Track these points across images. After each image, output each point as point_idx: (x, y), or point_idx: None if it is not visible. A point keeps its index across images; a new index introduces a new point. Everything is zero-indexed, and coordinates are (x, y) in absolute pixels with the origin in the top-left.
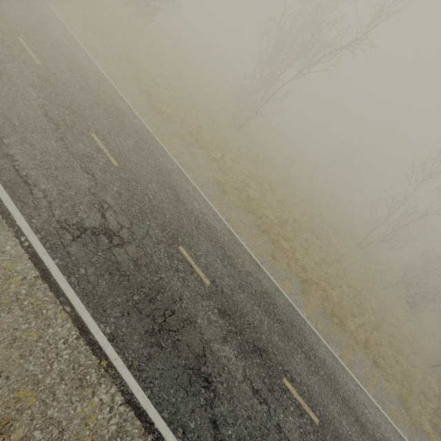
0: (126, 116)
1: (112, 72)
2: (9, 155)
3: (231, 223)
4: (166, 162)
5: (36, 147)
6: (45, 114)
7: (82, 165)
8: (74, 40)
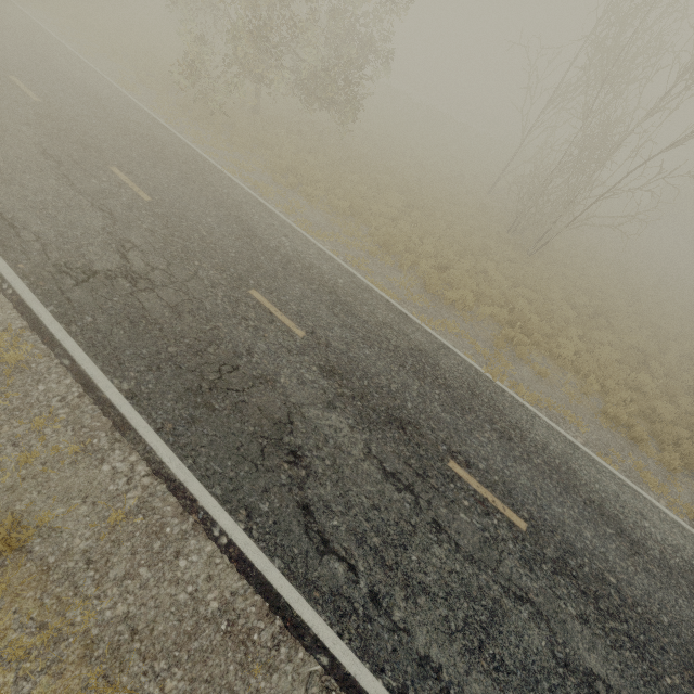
0: (438, 360)
1: (353, 256)
2: (423, 660)
3: None
4: (547, 440)
5: (432, 592)
6: (382, 469)
7: (499, 579)
8: (290, 230)
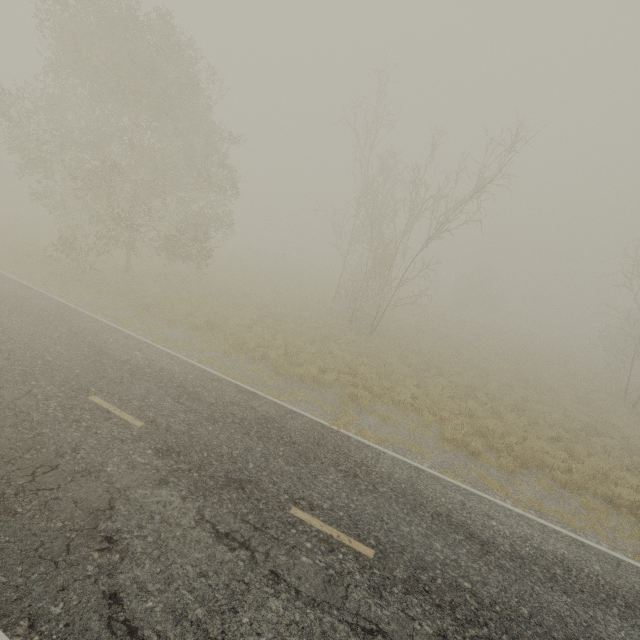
0: (284, 423)
1: (208, 357)
2: None
3: (547, 516)
4: (392, 470)
5: None
6: (215, 532)
7: (346, 617)
8: (145, 346)
